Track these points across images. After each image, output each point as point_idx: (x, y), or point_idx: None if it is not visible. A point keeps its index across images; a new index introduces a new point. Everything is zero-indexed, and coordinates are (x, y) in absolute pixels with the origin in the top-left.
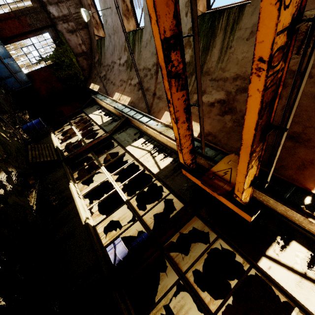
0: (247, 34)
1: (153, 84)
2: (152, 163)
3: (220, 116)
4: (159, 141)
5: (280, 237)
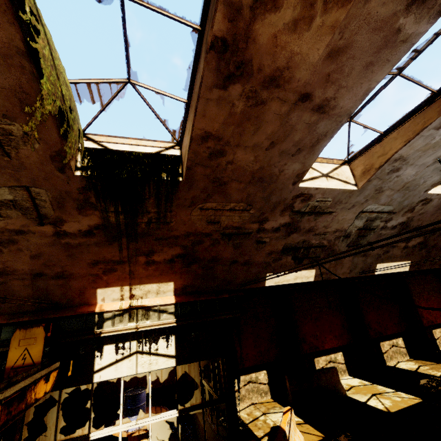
0: None
1: None
2: None
3: None
4: None
5: (97, 351)
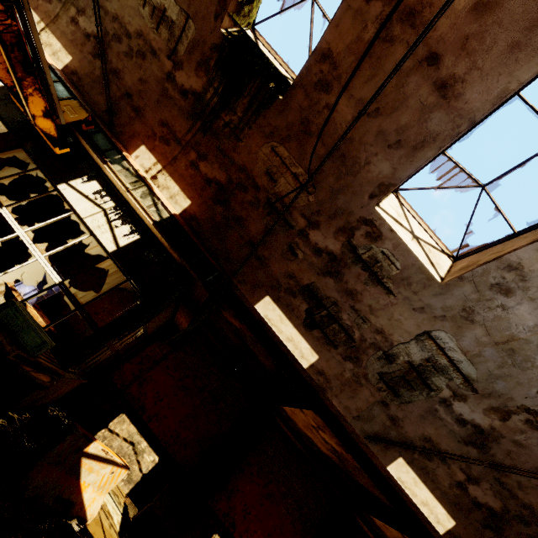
0: None
1: None
2: None
3: (93, 58)
4: None
5: (88, 177)
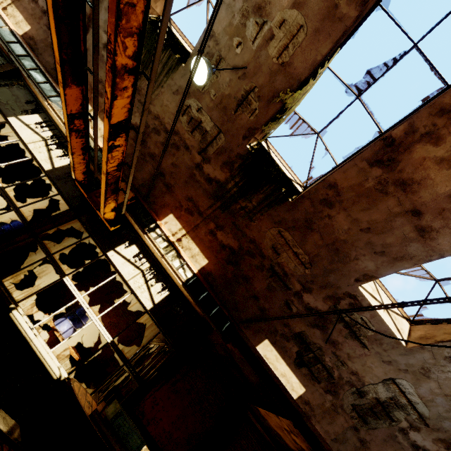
0: (175, 89)
1: None
2: (45, 156)
3: (134, 142)
4: (62, 132)
5: (129, 242)
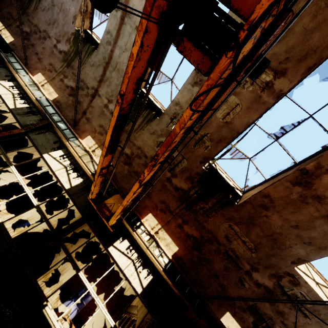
0: (152, 131)
1: (87, 103)
2: (66, 179)
3: (123, 164)
4: (77, 160)
5: (122, 237)
